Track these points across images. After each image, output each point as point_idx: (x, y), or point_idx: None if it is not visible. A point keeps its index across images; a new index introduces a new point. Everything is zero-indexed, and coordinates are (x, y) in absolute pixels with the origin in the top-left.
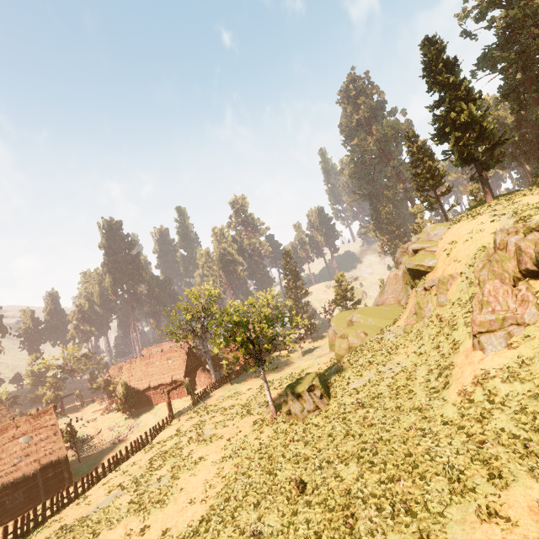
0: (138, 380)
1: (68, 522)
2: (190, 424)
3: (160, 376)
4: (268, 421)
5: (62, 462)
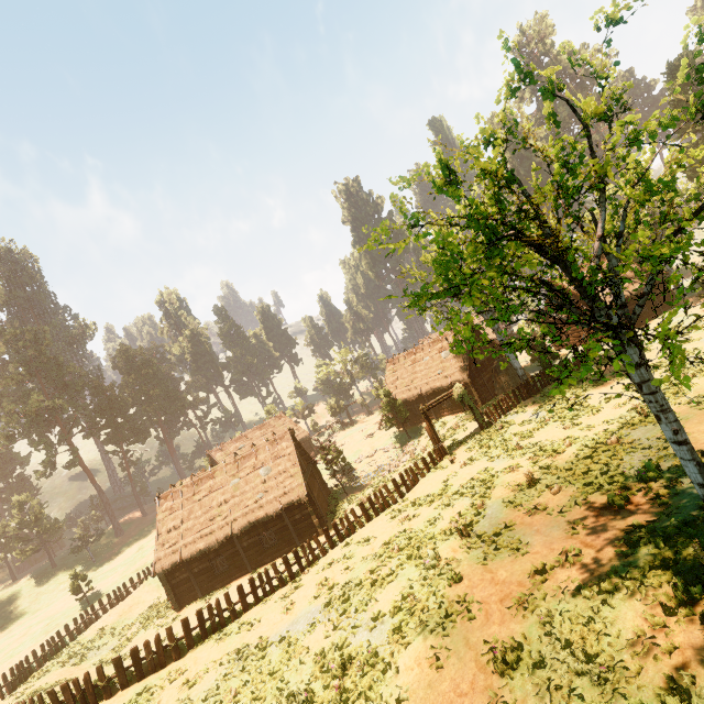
0: (405, 385)
1: (253, 639)
2: (467, 476)
3: (432, 379)
4: (699, 559)
5: (306, 504)
